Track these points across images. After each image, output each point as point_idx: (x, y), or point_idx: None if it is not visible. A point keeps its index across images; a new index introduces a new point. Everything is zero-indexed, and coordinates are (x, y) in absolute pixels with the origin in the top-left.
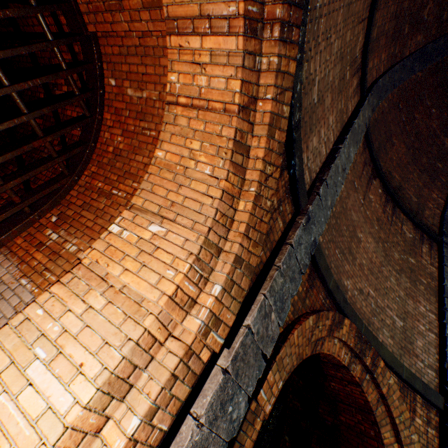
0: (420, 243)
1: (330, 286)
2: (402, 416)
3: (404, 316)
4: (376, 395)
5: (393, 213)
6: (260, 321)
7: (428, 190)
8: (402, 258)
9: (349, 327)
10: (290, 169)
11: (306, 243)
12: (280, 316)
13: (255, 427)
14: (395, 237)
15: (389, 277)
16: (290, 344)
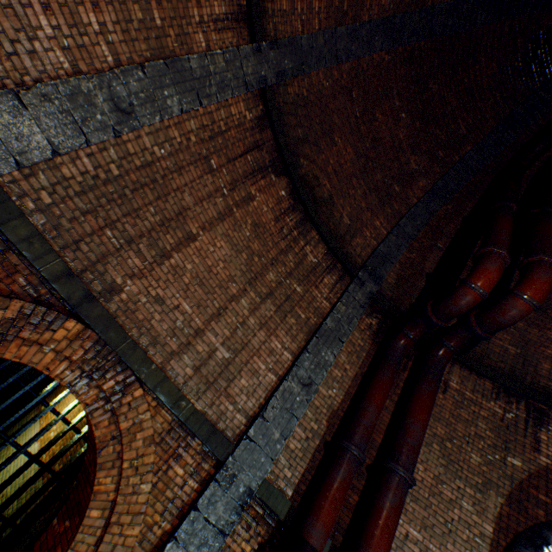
0: (325, 273)
1: (43, 269)
2: (141, 460)
3: (240, 348)
4: (116, 431)
5: (299, 228)
6: None
7: (372, 215)
8: (282, 282)
9: (80, 334)
10: None
11: None
12: None
13: None
14: (285, 255)
15: (240, 298)
16: None
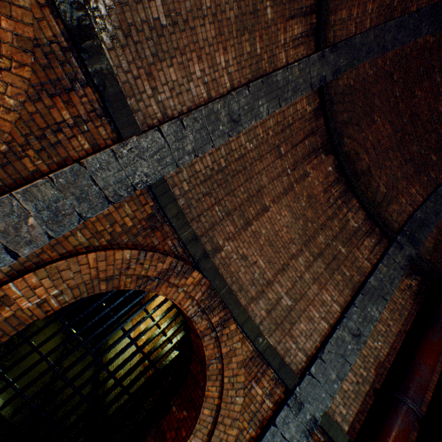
0: (365, 236)
1: (182, 235)
2: (235, 378)
3: (298, 298)
4: (217, 353)
5: (341, 197)
6: (2, 217)
7: (407, 184)
8: (329, 244)
9: (200, 281)
10: (95, 86)
11: (123, 174)
12: (51, 227)
13: (2, 313)
14: (331, 221)
15: (298, 256)
16: (80, 263)
